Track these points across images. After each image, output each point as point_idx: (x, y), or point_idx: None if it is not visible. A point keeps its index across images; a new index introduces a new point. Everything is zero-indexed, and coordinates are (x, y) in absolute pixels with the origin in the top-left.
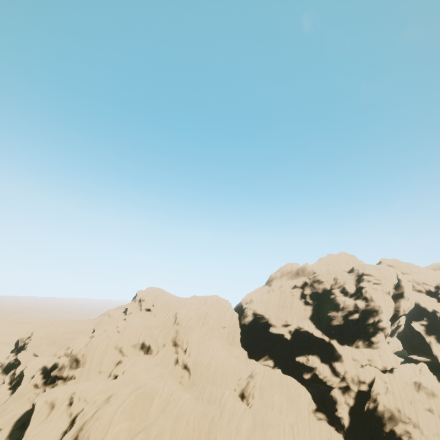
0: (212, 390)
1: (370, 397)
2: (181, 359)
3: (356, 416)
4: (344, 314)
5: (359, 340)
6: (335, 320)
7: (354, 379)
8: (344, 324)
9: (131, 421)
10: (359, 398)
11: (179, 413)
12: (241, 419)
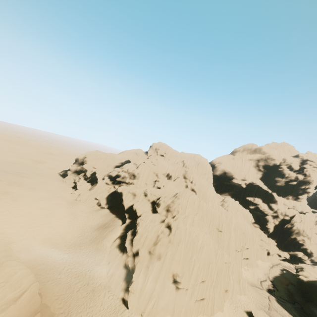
0: (213, 203)
1: (290, 222)
2: (189, 186)
3: (277, 229)
4: (287, 180)
5: (290, 196)
6: (279, 182)
7: (282, 213)
8: (284, 186)
9: (191, 208)
10: (282, 222)
11: (207, 210)
12: (231, 218)
